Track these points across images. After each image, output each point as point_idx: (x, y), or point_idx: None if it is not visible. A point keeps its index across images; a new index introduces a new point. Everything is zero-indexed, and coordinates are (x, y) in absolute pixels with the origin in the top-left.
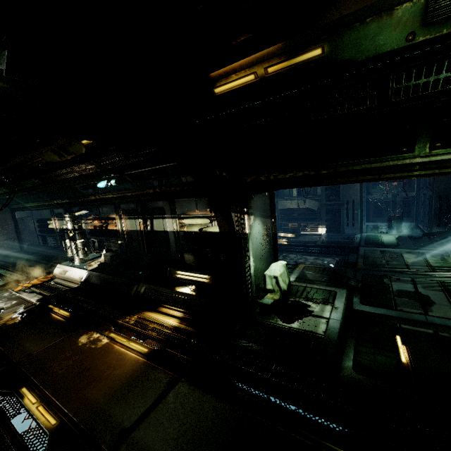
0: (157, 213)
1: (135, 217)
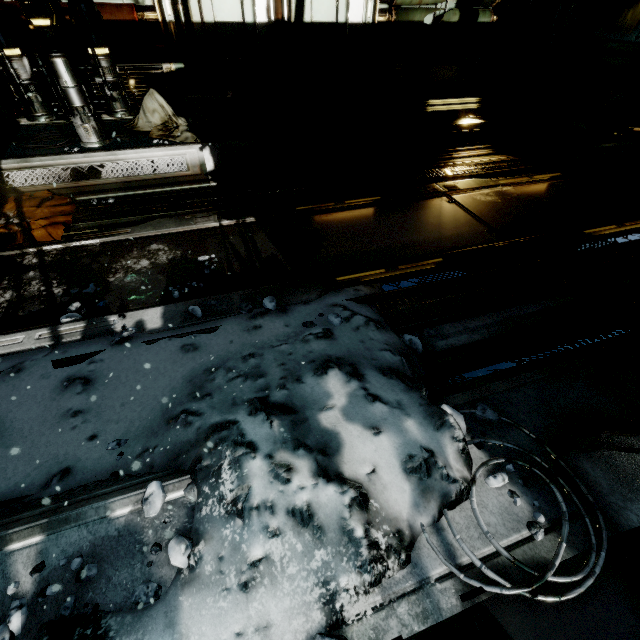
0: None
1: None
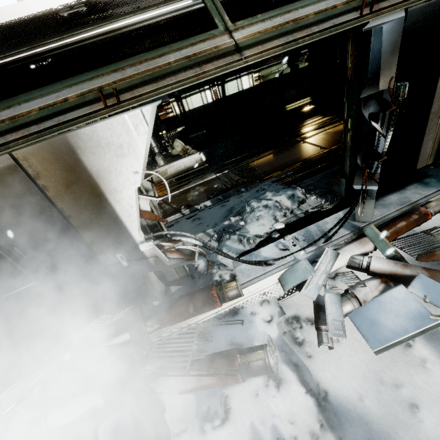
0: (229, 76)
1: (200, 90)
